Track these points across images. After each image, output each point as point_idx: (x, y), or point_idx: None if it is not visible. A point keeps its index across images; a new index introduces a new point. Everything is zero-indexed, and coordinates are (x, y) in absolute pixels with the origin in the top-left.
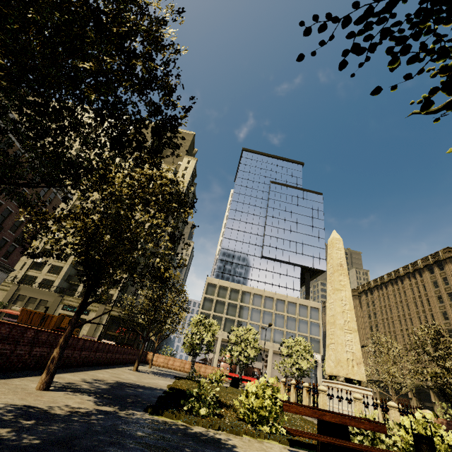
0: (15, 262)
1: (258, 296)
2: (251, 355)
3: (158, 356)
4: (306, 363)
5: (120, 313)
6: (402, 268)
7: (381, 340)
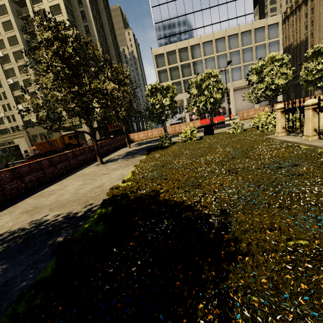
0: None
1: (208, 43)
2: (218, 99)
3: (138, 134)
4: (284, 79)
5: (102, 117)
6: None
7: None
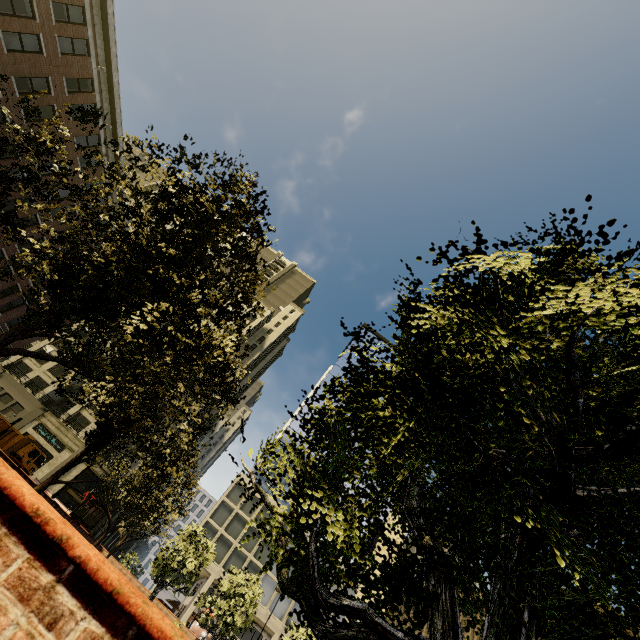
0: (23, 345)
1: None
2: (236, 625)
3: (113, 561)
4: None
5: (101, 470)
6: None
7: None
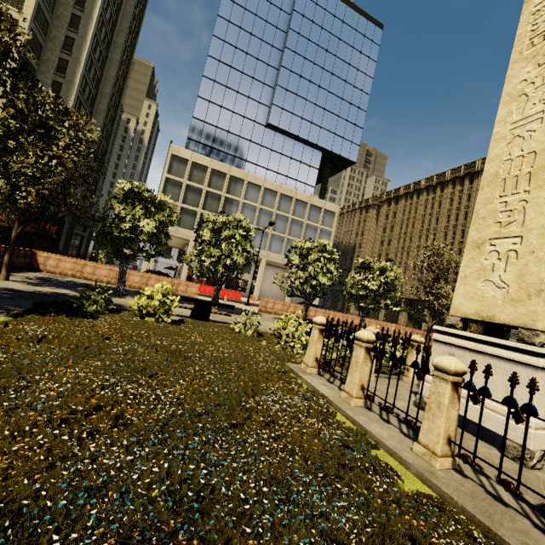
0: None
1: (255, 187)
2: (239, 264)
3: (60, 259)
4: (329, 279)
5: None
6: (450, 171)
7: (389, 255)
